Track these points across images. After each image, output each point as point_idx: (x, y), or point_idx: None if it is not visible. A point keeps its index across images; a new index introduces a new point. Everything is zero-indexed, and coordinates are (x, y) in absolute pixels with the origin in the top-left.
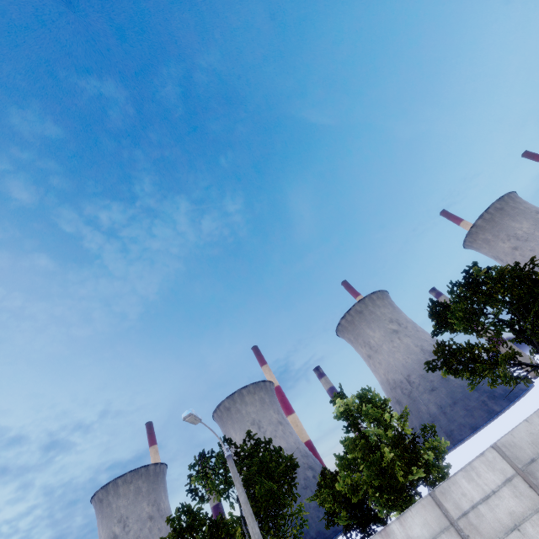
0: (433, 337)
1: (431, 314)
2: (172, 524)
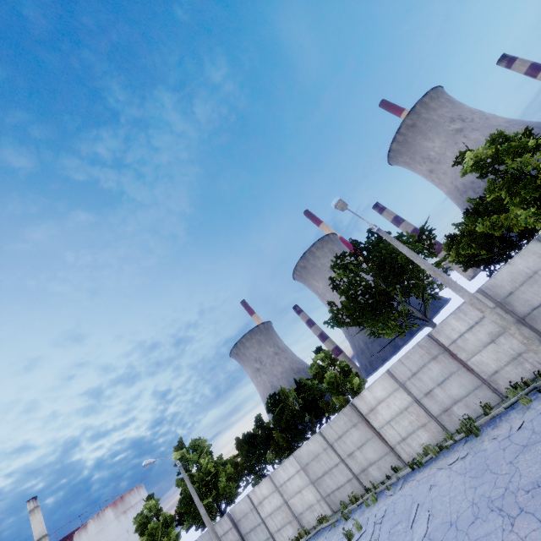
0: None
1: None
2: (329, 311)
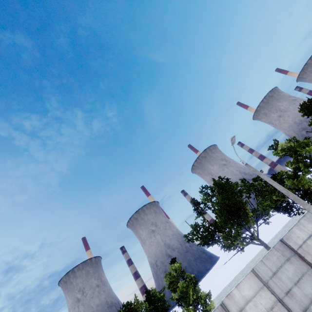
0: (307, 118)
1: (301, 109)
2: (191, 226)
